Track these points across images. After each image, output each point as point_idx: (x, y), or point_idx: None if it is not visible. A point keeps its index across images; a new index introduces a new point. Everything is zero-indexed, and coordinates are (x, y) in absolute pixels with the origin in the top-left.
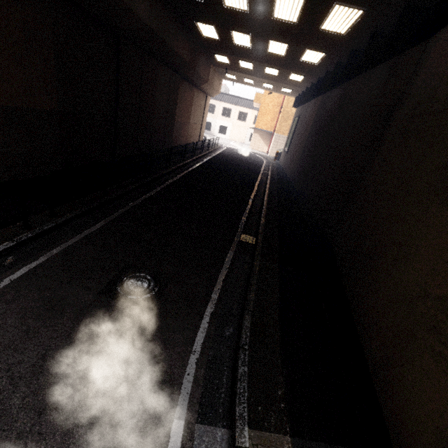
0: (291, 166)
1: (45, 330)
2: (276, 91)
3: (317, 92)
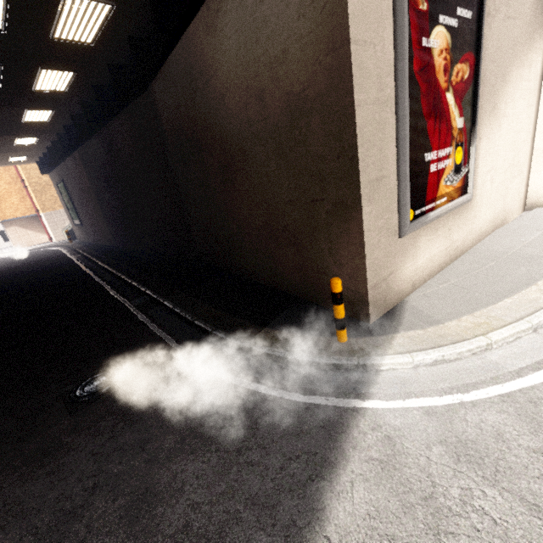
0: (102, 233)
1: (66, 458)
2: (0, 164)
3: (69, 149)
